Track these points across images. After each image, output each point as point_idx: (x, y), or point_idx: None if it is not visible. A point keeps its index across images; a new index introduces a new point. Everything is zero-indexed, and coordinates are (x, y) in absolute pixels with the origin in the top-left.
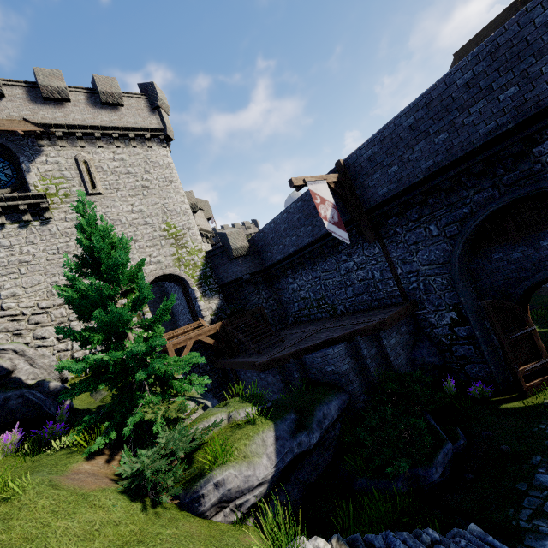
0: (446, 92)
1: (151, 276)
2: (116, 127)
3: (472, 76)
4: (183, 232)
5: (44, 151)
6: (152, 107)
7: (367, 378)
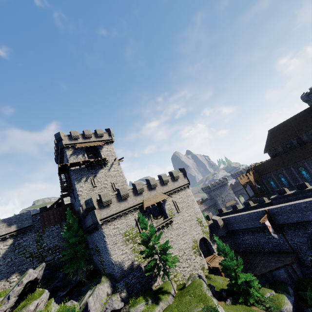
0: (299, 206)
1: (198, 239)
2: (179, 187)
3: (306, 206)
4: (201, 220)
5: (166, 201)
6: (184, 176)
7: (291, 278)
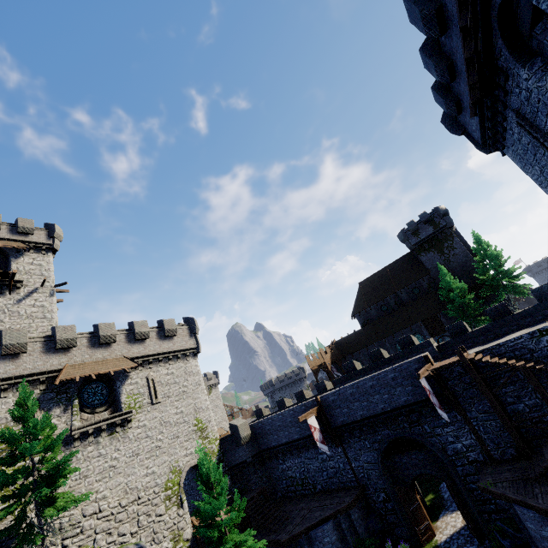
0: (364, 386)
1: (187, 467)
2: (171, 351)
3: (372, 384)
4: (206, 425)
5: (130, 375)
6: (191, 333)
7: (346, 544)
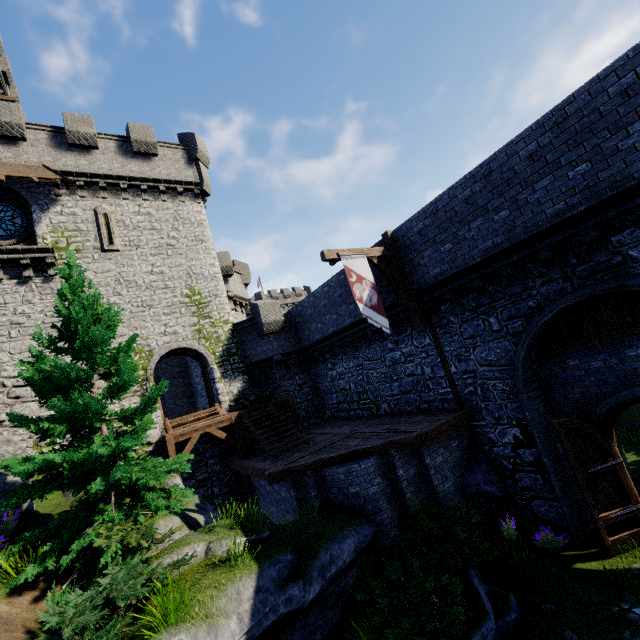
0: (507, 163)
1: (163, 350)
2: (145, 178)
3: (536, 148)
4: (209, 299)
5: (60, 200)
6: (190, 159)
7: (402, 505)
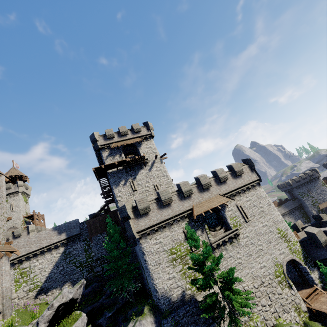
0: None
1: (284, 262)
2: (244, 185)
3: None
4: (286, 232)
5: (226, 205)
6: (251, 169)
7: None
